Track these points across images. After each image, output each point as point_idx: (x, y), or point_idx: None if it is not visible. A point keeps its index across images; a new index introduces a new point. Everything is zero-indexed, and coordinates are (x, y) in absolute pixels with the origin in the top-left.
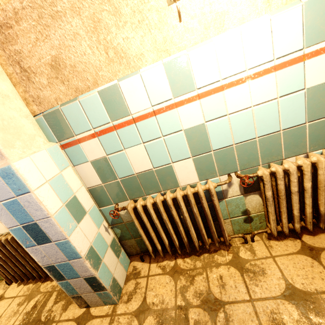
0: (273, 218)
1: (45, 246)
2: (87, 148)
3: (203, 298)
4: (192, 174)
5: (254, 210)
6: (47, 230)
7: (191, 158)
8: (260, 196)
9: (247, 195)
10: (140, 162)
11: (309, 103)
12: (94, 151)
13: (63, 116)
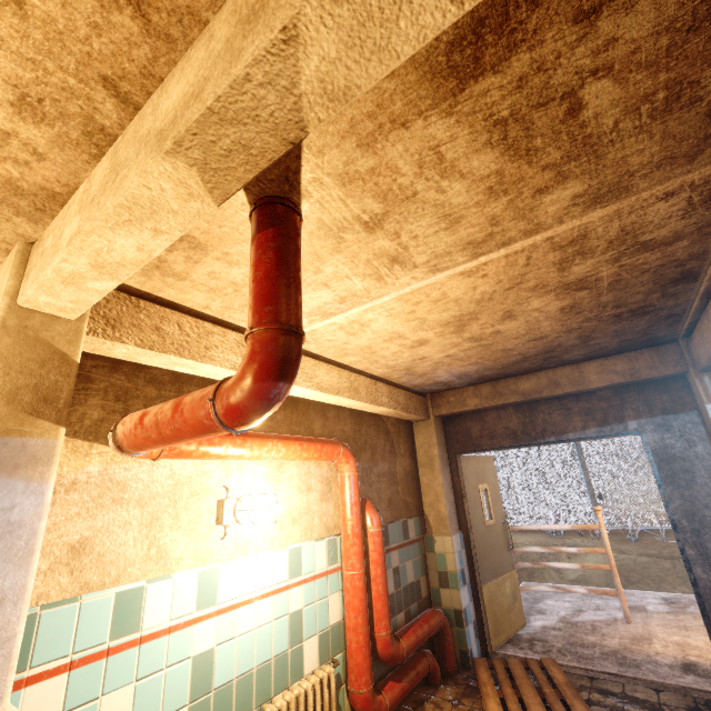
0: None
1: None
2: (33, 698)
3: None
4: None
5: None
6: None
7: (187, 706)
8: None
9: None
10: None
11: (290, 628)
12: (44, 704)
13: (35, 626)
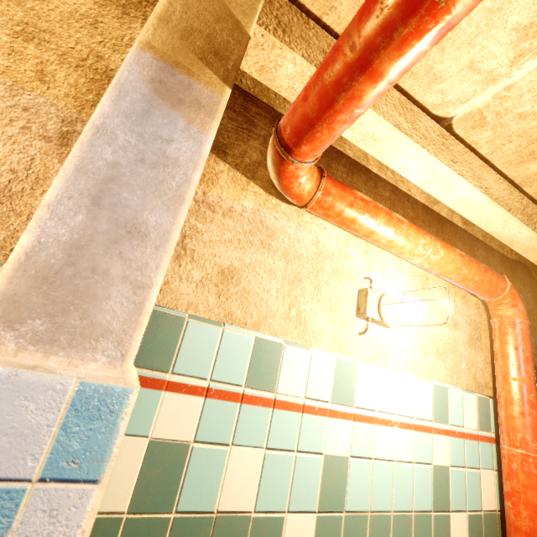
0: None
1: None
2: (170, 407)
3: None
4: None
5: None
6: None
7: (315, 514)
8: None
9: None
10: (240, 485)
11: (434, 484)
12: (179, 420)
13: (181, 331)
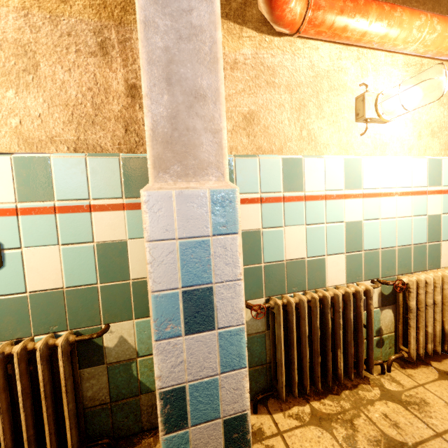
0: (415, 334)
1: (198, 337)
2: (243, 213)
3: (385, 446)
4: (341, 273)
5: (386, 329)
6: (221, 303)
7: (344, 254)
8: (393, 312)
9: (382, 309)
10: (295, 246)
11: (428, 227)
12: (250, 218)
13: (233, 167)
